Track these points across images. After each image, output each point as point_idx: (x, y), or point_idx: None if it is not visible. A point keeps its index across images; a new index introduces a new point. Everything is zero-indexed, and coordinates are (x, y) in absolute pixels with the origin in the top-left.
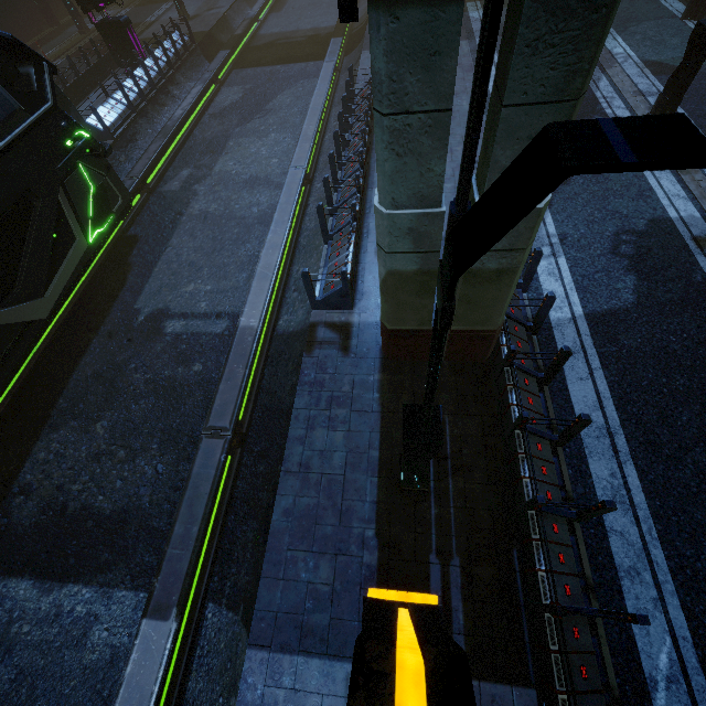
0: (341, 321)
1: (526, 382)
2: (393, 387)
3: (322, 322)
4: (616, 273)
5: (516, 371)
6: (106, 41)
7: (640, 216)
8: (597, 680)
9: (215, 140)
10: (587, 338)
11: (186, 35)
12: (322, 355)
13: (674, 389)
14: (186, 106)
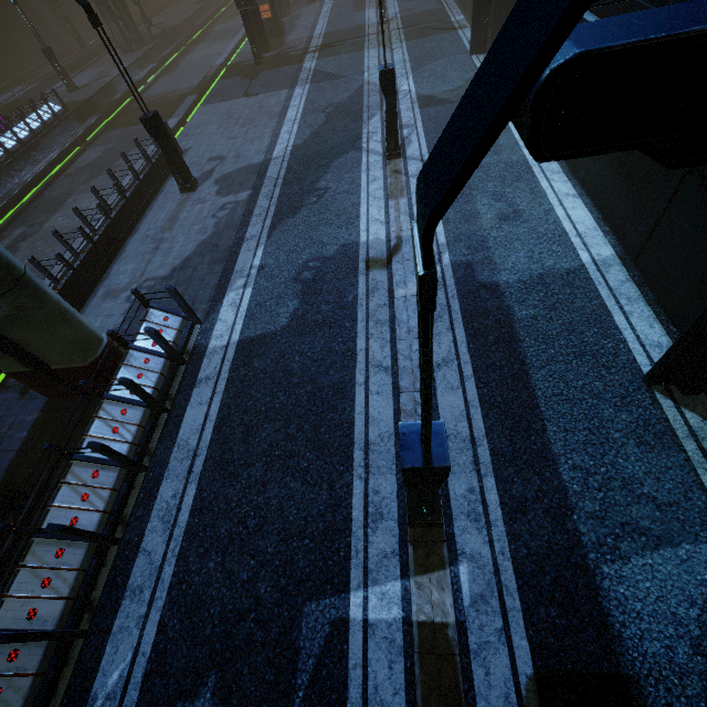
0: None
1: (123, 412)
2: (43, 425)
3: None
4: (286, 298)
5: (115, 402)
6: None
7: (335, 243)
8: (17, 701)
9: (58, 198)
10: (228, 363)
11: (59, 105)
12: (3, 399)
13: (271, 407)
14: (37, 170)
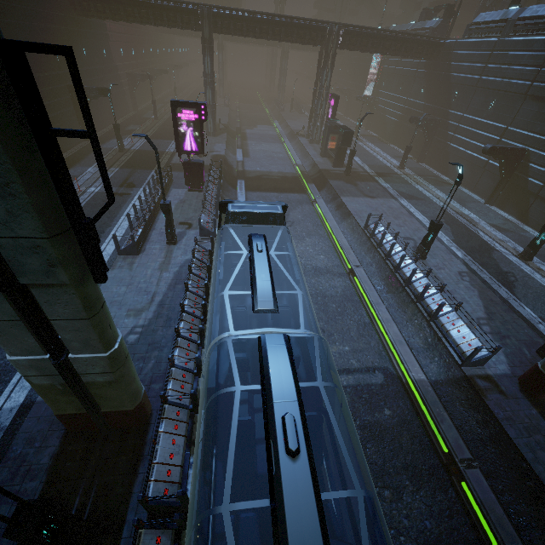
0: (483, 374)
1: None
2: None
3: (474, 375)
4: None
5: None
6: (185, 171)
7: None
8: None
9: None
10: None
11: (218, 169)
12: (494, 398)
13: None
14: None
